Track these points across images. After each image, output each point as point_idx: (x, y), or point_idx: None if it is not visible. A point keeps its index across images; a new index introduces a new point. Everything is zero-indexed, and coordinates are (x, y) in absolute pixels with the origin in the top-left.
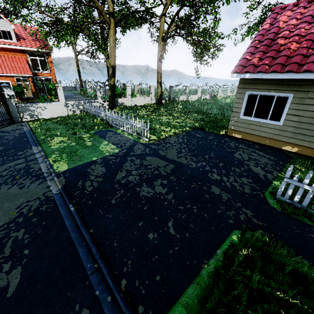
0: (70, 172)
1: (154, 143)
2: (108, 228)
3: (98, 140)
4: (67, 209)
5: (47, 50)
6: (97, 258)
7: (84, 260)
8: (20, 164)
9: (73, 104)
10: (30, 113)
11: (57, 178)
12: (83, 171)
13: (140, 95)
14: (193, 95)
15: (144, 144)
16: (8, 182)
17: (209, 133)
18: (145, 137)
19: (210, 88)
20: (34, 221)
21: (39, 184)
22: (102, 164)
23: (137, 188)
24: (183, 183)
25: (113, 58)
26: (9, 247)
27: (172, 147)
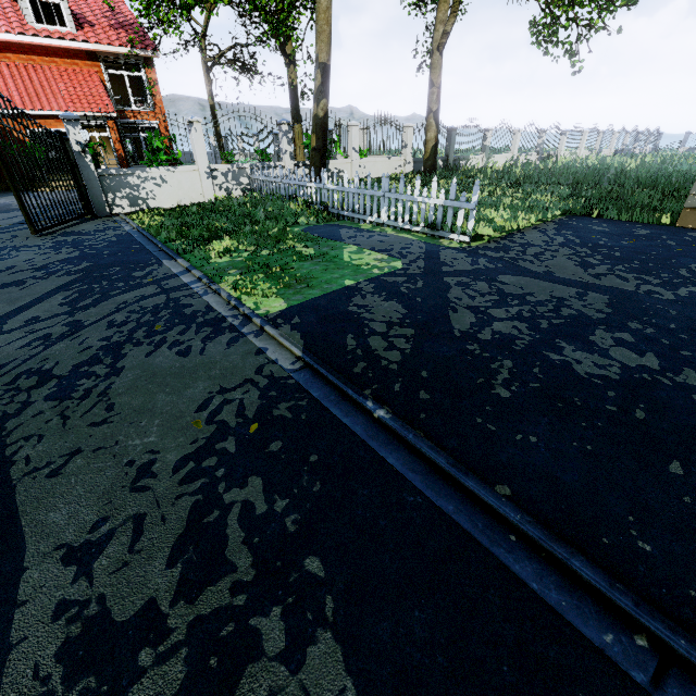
0: (303, 315)
1: (489, 248)
2: (561, 481)
3: (328, 244)
4: (360, 414)
5: (146, 50)
6: (629, 607)
7: (566, 611)
8: (151, 296)
9: (227, 173)
10: (130, 194)
11: (276, 329)
12: (340, 312)
13: (371, 157)
14: (499, 155)
15: (462, 250)
16: (139, 338)
17: (623, 222)
18: (460, 230)
19: (541, 135)
20: (278, 451)
21: (228, 345)
22: (381, 293)
23: (549, 354)
24: (690, 339)
25: (326, 41)
26: (241, 544)
27: (553, 255)
